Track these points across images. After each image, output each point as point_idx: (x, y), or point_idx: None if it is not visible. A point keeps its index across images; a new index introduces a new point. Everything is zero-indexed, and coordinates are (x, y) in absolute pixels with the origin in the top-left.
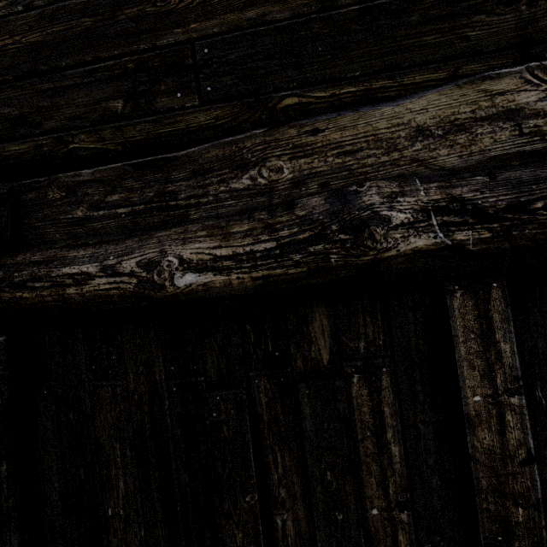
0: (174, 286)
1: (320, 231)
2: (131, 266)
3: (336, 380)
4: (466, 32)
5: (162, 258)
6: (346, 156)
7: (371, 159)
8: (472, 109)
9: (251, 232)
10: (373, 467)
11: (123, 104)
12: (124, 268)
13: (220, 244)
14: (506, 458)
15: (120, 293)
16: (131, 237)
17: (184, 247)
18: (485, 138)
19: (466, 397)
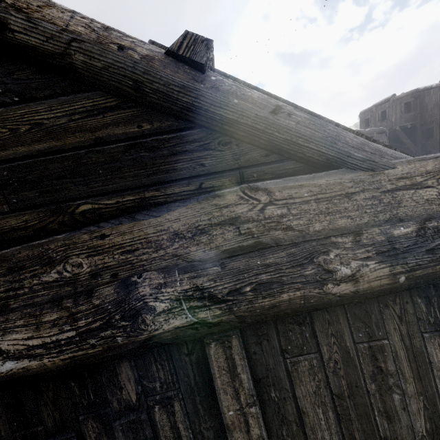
0: None
1: (107, 321)
2: None
3: (141, 415)
4: (202, 161)
5: None
6: (127, 255)
7: (145, 256)
8: (208, 218)
9: (57, 323)
10: None
11: None
12: None
13: (32, 335)
14: None
15: None
16: None
17: (2, 339)
18: (218, 239)
19: (224, 413)
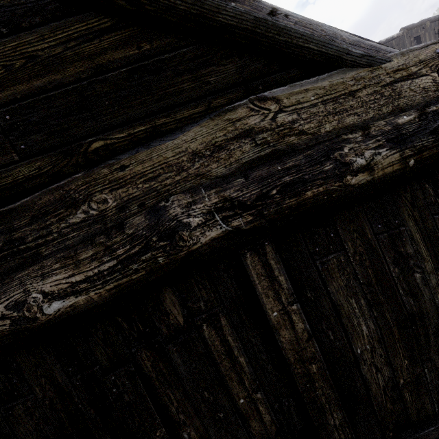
0: (46, 315)
1: (145, 244)
2: (0, 311)
3: (192, 334)
4: (207, 79)
5: (27, 297)
6: (151, 182)
7: (168, 180)
8: (224, 134)
9: (96, 257)
10: (232, 375)
11: None
12: None
13: (72, 272)
14: (299, 341)
15: None
16: None
17: (43, 283)
18: (236, 152)
19: (269, 315)
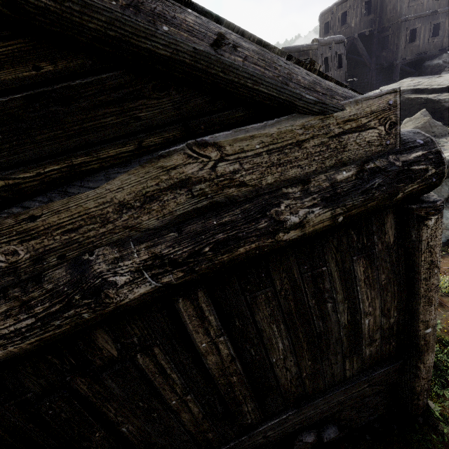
0: None
1: (67, 303)
2: None
3: (125, 364)
4: (136, 114)
5: None
6: (70, 234)
7: (92, 233)
8: (156, 184)
9: (10, 314)
10: (165, 387)
11: None
12: None
13: None
14: (223, 362)
15: None
16: None
17: None
18: (170, 204)
19: (198, 346)
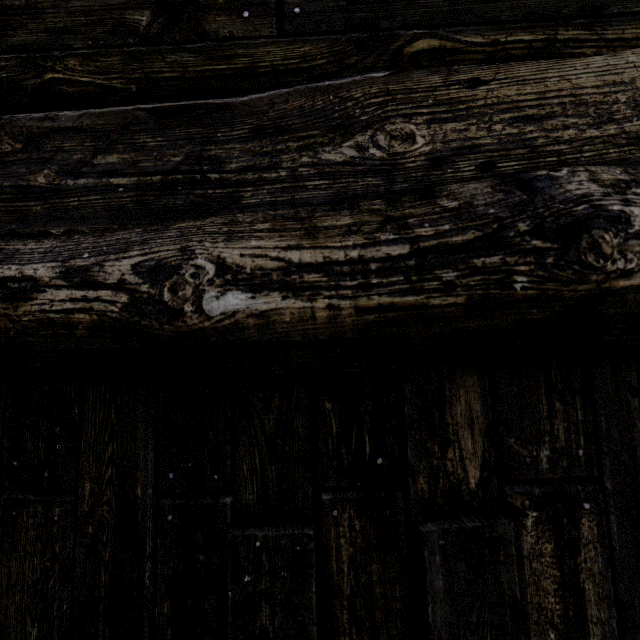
0: (201, 314)
1: (497, 230)
2: (121, 270)
3: (497, 522)
4: None
5: (185, 260)
6: (527, 124)
7: (570, 131)
8: None
9: (360, 227)
10: None
11: (150, 18)
12: (106, 274)
13: (299, 241)
14: None
15: (92, 320)
16: (129, 226)
17: (228, 244)
18: None
19: None
